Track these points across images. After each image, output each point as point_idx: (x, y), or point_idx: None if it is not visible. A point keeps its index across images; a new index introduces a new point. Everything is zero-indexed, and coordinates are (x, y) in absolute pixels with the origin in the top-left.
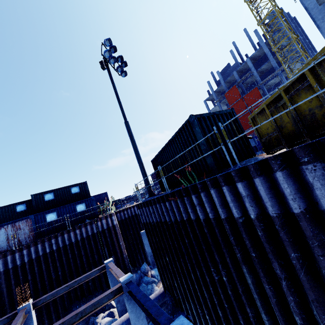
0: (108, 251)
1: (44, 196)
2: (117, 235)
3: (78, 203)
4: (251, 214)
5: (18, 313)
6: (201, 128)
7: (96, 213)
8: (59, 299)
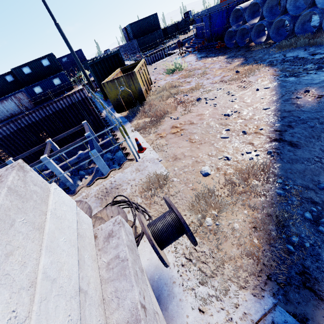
0: (87, 113)
1: (22, 70)
2: (90, 104)
3: (53, 78)
4: None
5: (47, 143)
6: (95, 71)
7: (70, 85)
8: (67, 137)
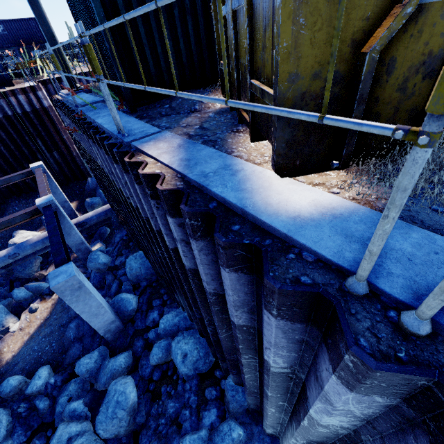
0: (46, 145)
1: None
2: (54, 124)
3: None
4: (132, 203)
5: None
6: None
7: (4, 75)
8: None
